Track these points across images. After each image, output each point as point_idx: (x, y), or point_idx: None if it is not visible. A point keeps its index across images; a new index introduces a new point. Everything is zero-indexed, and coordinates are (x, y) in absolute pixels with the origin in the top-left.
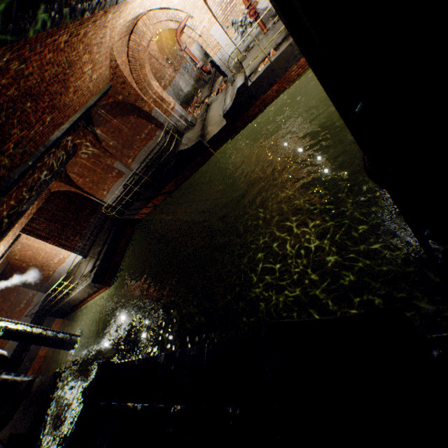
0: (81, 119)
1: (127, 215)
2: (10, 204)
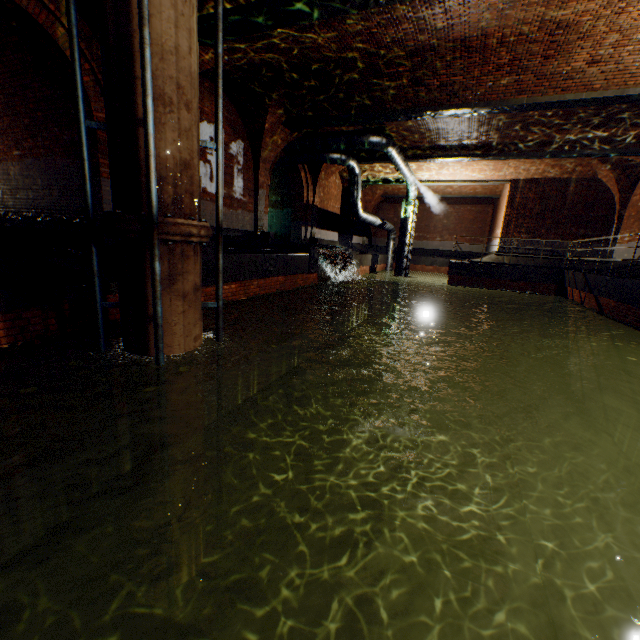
0: (603, 104)
1: (567, 276)
2: (478, 139)
